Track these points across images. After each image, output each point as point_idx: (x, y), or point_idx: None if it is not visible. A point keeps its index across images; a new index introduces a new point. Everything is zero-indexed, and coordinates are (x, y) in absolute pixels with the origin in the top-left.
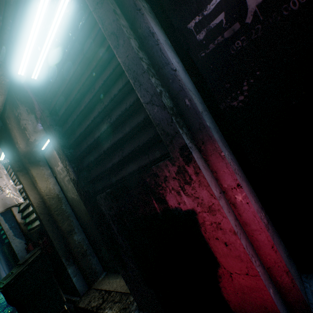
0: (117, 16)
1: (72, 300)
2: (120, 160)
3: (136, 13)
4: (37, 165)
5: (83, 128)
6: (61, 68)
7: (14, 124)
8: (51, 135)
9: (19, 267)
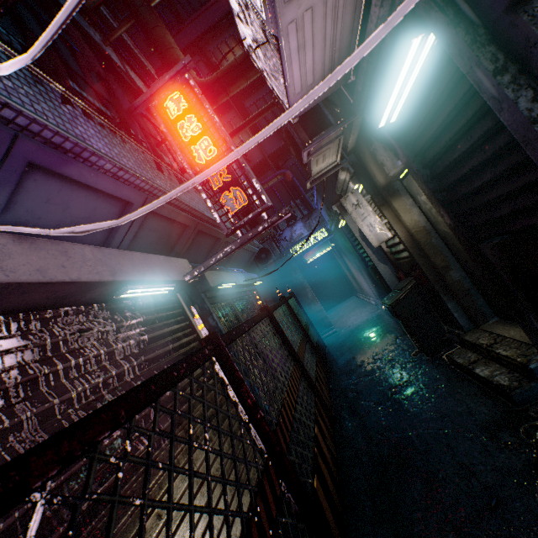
0: (498, 78)
1: (454, 332)
2: (510, 213)
3: (528, 52)
4: (397, 196)
5: (457, 175)
6: (425, 116)
7: (369, 159)
8: (418, 181)
9: (397, 292)
